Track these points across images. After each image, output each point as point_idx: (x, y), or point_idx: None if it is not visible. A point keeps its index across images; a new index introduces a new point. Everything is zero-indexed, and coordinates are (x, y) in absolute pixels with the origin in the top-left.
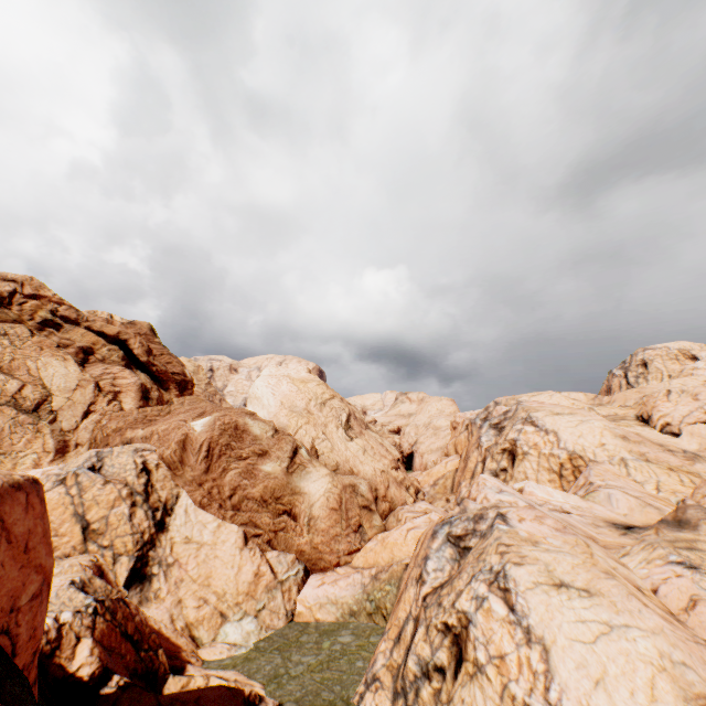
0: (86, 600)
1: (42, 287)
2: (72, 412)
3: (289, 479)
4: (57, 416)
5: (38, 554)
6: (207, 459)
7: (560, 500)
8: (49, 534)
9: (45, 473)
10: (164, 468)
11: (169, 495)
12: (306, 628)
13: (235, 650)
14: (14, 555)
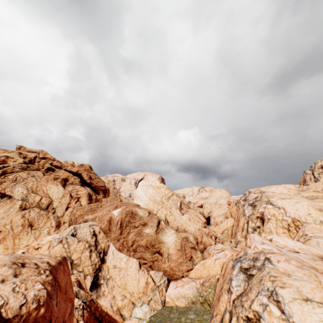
0: (79, 302)
1: (46, 154)
2: (61, 208)
3: (157, 236)
4: (55, 210)
5: (69, 293)
6: (120, 228)
7: (292, 245)
8: (71, 282)
9: (53, 238)
10: (102, 233)
11: (105, 246)
12: (171, 309)
13: (141, 321)
14: (62, 296)
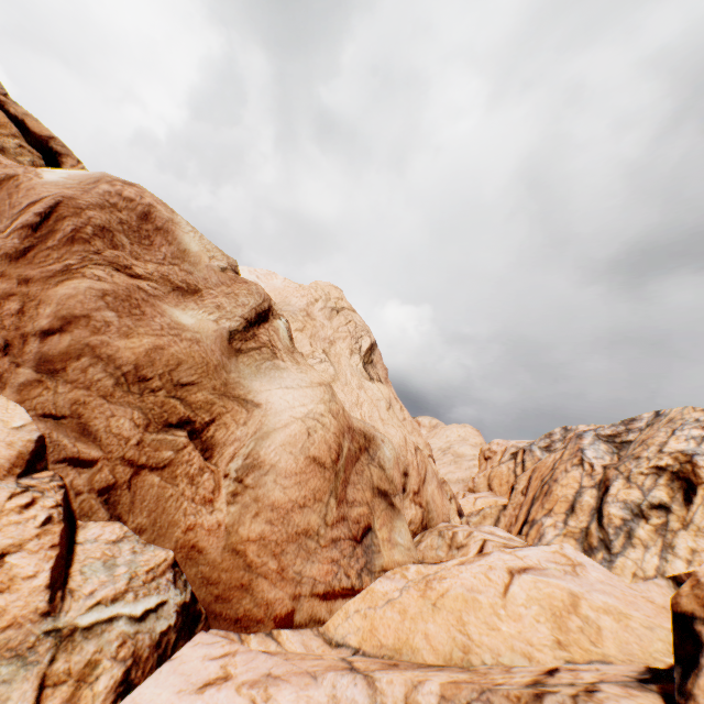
0: None
1: None
2: None
3: (228, 360)
4: None
5: None
6: (32, 232)
7: None
8: None
9: None
10: None
11: None
12: None
13: None
14: None
